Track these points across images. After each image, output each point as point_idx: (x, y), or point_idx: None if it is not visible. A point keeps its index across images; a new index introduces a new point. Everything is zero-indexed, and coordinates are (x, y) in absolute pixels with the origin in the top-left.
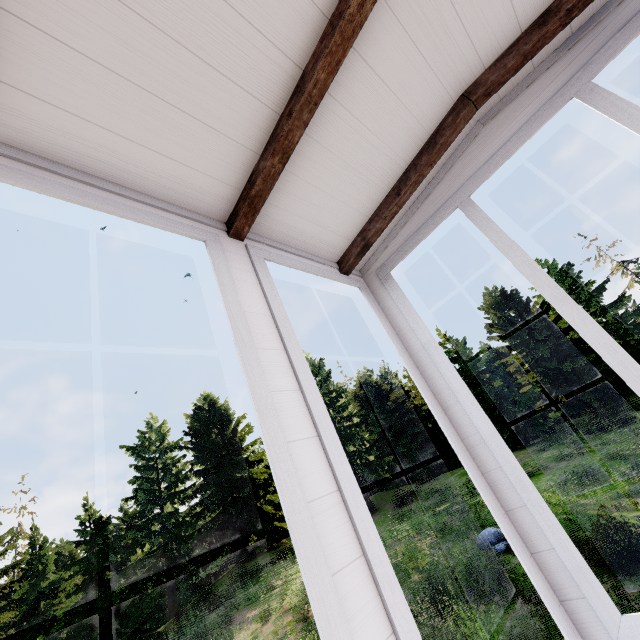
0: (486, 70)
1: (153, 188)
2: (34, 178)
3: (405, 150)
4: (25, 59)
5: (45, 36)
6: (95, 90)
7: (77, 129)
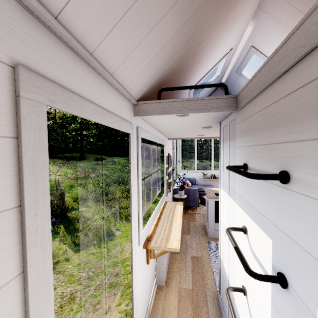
0: None
1: None
2: None
3: None
4: None
5: None
6: None
7: None
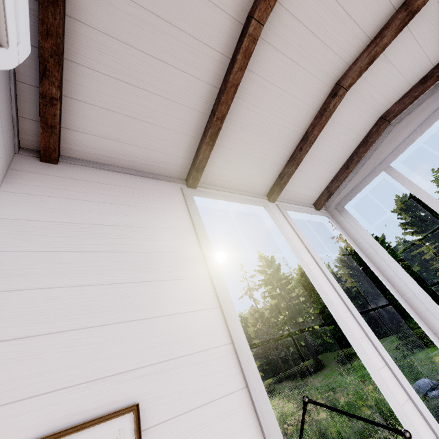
0: (393, 105)
1: (242, 187)
2: (214, 194)
3: (350, 147)
4: (216, 155)
5: (223, 147)
6: (232, 159)
7: (224, 173)
